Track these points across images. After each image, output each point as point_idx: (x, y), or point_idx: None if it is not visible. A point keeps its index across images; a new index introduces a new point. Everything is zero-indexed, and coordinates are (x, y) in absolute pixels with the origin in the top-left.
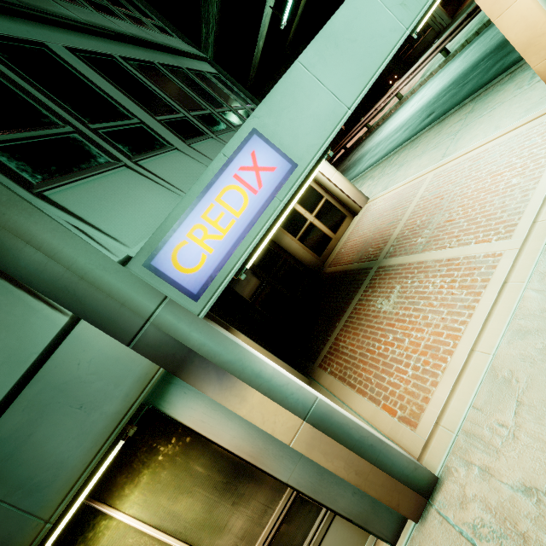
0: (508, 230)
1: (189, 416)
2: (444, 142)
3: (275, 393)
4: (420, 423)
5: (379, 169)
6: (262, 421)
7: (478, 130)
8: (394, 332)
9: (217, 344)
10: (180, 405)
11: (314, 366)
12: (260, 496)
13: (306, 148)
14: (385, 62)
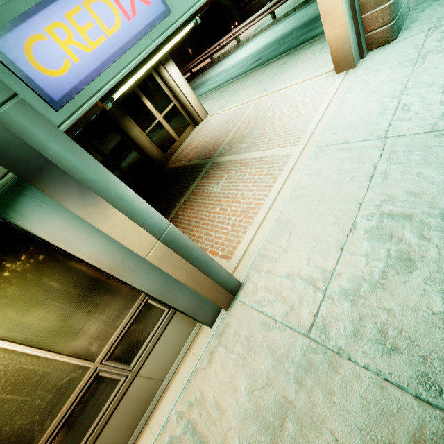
0: (297, 141)
1: (45, 230)
2: (265, 81)
3: (135, 216)
4: (233, 256)
5: (218, 93)
6: (123, 238)
7: (287, 77)
8: (221, 205)
9: (81, 161)
10: (34, 218)
11: None
12: (115, 305)
13: (179, 0)
14: None
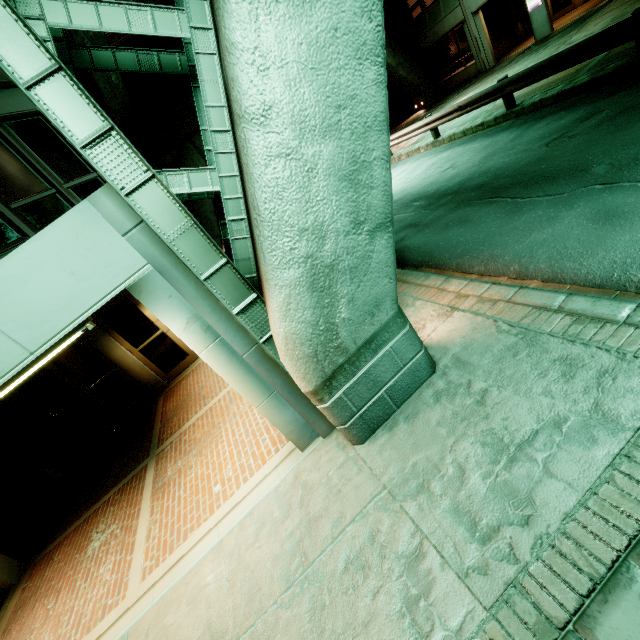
0: (152, 567)
1: None
2: None
3: None
4: None
5: None
6: None
7: None
8: (57, 600)
9: None
10: None
11: (35, 559)
12: None
13: None
14: None
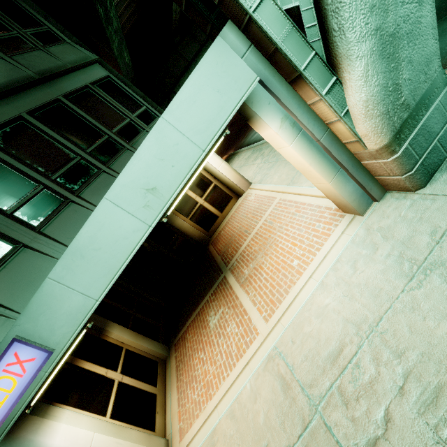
0: (270, 314)
1: None
2: None
3: None
4: (183, 440)
5: (269, 148)
6: None
7: None
8: (204, 352)
9: None
10: None
11: (173, 342)
12: None
13: (62, 335)
14: (129, 258)
